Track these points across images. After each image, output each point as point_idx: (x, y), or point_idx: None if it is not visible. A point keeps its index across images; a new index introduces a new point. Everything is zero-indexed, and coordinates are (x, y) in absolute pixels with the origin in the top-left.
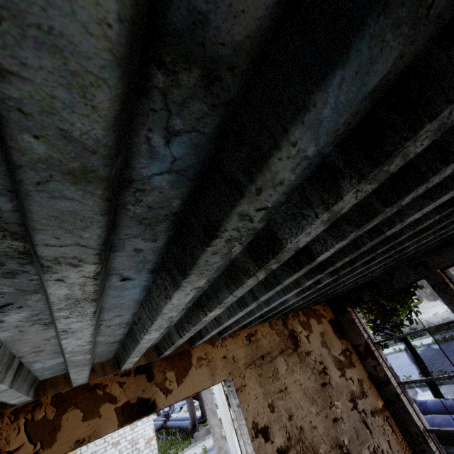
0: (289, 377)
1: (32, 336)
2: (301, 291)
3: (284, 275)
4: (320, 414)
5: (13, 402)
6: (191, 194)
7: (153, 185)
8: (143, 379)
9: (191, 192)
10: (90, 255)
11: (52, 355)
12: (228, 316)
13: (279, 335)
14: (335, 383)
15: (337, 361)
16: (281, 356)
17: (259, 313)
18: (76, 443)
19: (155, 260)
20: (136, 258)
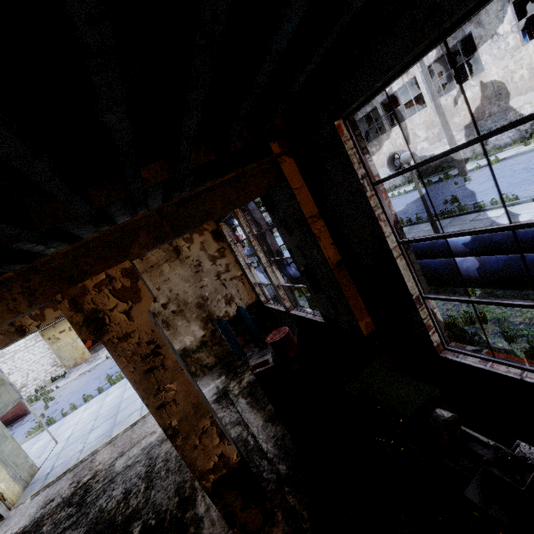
0: (171, 273)
1: None
2: None
3: None
4: (191, 286)
5: None
6: None
7: None
8: None
9: None
10: None
11: None
12: None
13: (165, 252)
14: (207, 269)
15: (211, 257)
16: (166, 263)
17: None
18: (56, 318)
19: None
20: None
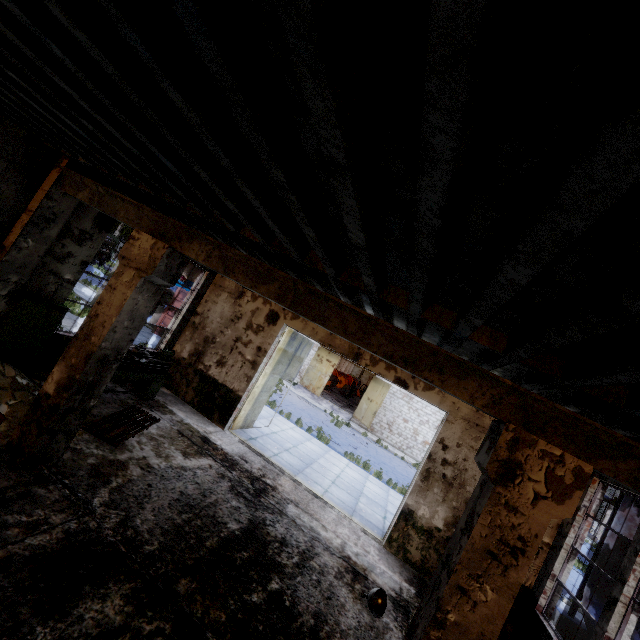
0: None
1: None
2: None
3: None
4: None
5: None
6: None
7: None
8: (410, 375)
9: None
10: None
11: None
12: None
13: None
14: None
15: None
16: None
17: None
18: (379, 373)
19: None
20: None
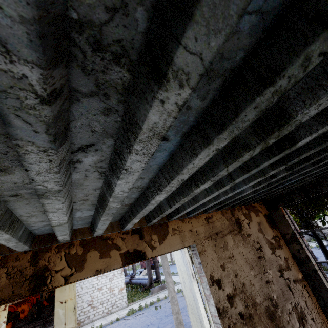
0: (235, 249)
1: (89, 183)
2: (257, 184)
3: (263, 159)
4: (257, 277)
5: (59, 238)
6: (254, 46)
7: (238, 27)
8: (137, 238)
9: (256, 45)
10: (197, 74)
11: (90, 206)
12: (204, 195)
13: (228, 221)
14: (268, 257)
15: (269, 243)
16: (229, 234)
17: (224, 197)
18: (96, 271)
19: (192, 123)
20: (183, 117)
